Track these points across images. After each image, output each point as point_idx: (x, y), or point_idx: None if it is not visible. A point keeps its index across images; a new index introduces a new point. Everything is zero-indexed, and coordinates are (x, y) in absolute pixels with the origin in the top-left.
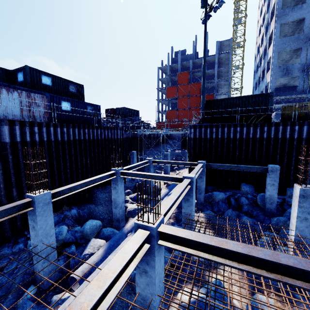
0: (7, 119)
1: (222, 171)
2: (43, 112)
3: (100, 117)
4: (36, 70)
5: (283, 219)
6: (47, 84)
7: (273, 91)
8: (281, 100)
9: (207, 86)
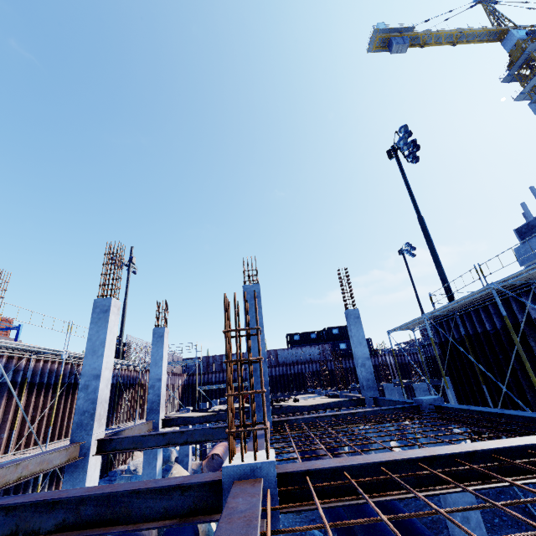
0: (315, 360)
1: None
2: (330, 353)
3: (373, 347)
4: (329, 328)
5: None
6: (336, 333)
7: None
8: None
9: None
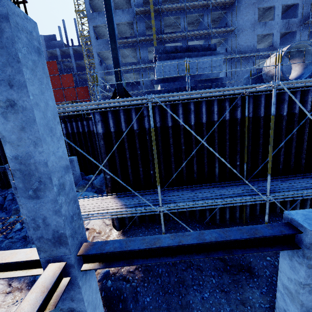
0: None
1: (1, 172)
2: None
3: None
4: None
5: (14, 208)
6: None
7: (102, 87)
8: (109, 96)
9: (83, 78)
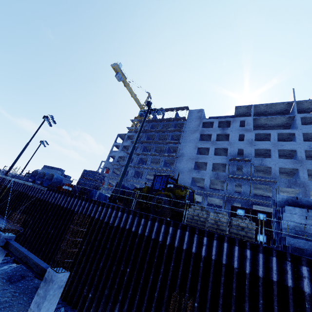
0: None
1: None
2: None
3: None
4: None
5: None
6: None
7: None
8: None
9: None
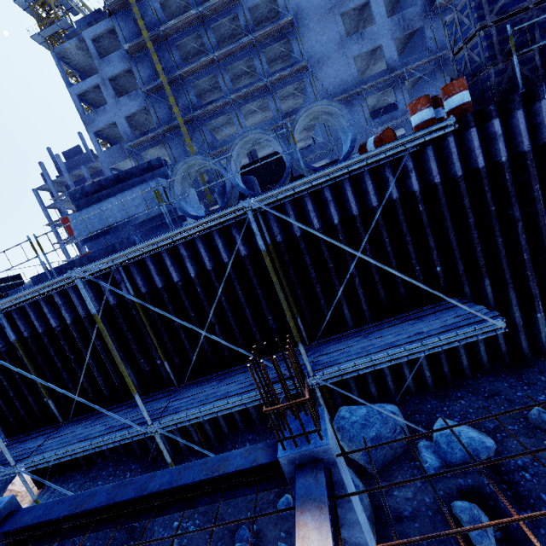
0: None
1: None
2: None
3: None
4: None
5: None
6: None
7: None
8: None
9: None
